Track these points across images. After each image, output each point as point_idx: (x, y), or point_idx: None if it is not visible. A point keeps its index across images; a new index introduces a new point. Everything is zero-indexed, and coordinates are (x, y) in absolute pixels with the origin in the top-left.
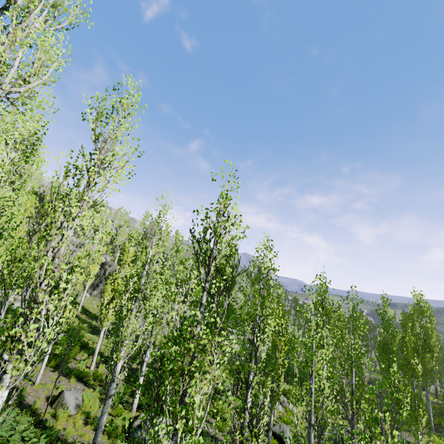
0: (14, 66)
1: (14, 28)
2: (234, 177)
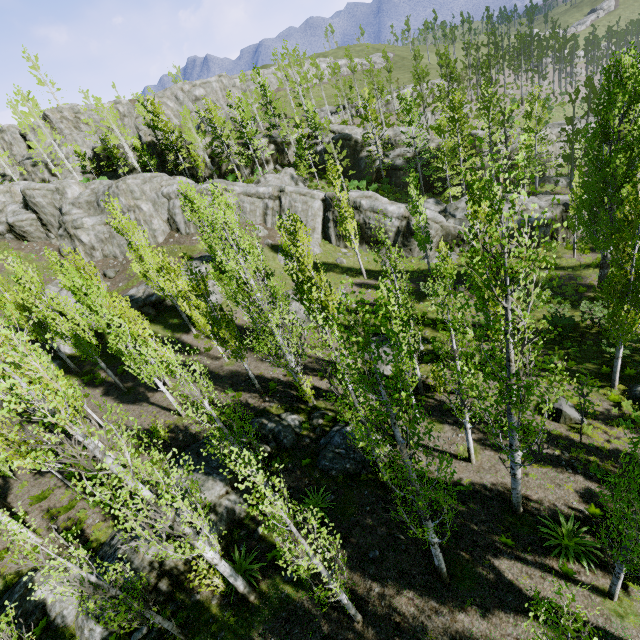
0: None
1: None
2: None
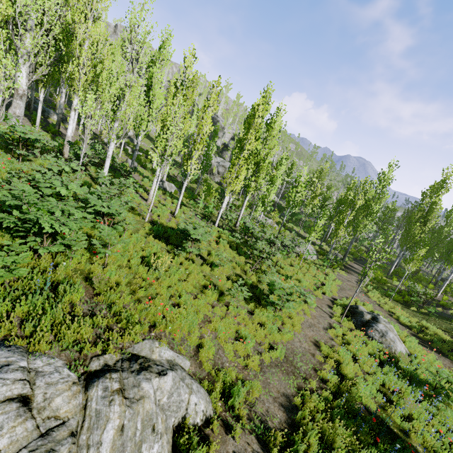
0: None
1: None
2: None
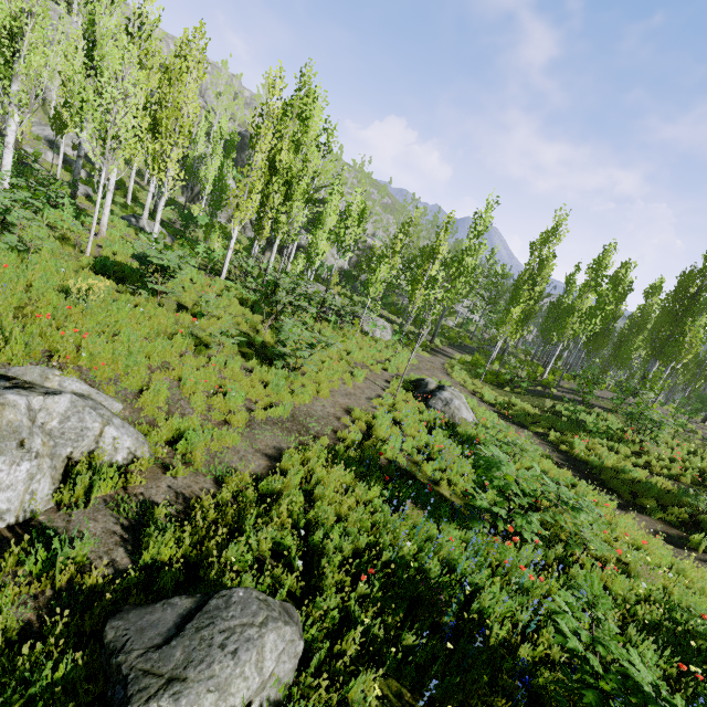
0: None
1: None
2: None
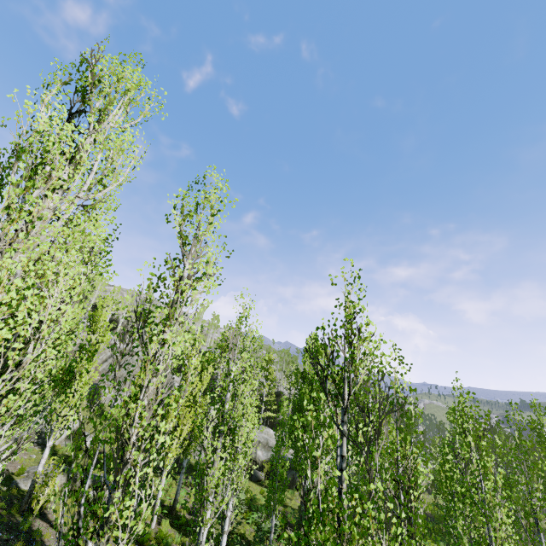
0: (93, 171)
1: (92, 131)
2: (359, 278)
